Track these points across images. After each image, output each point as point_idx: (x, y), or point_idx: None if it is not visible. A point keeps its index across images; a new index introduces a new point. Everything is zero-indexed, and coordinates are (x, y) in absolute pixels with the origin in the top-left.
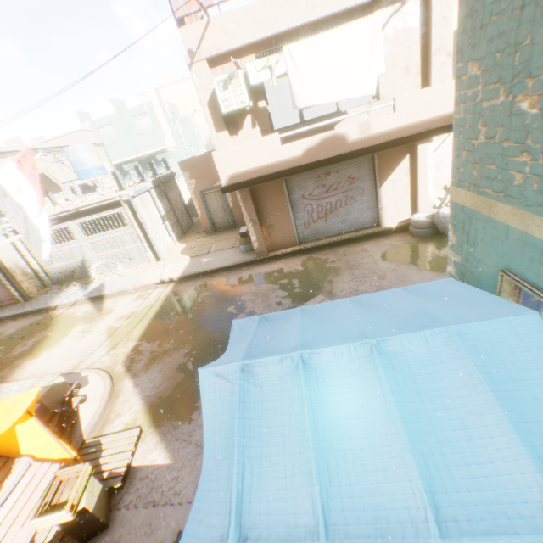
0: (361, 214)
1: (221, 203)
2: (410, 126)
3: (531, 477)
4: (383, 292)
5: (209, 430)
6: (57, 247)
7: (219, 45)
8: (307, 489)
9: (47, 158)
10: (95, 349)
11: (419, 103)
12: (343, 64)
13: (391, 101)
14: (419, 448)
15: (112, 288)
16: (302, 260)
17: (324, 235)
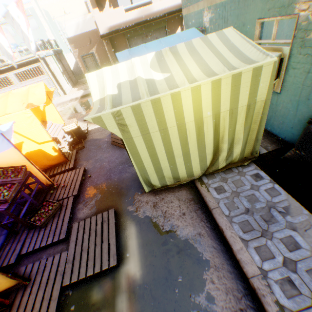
0: None
1: (94, 63)
2: (176, 6)
3: None
4: None
5: None
6: (2, 90)
7: None
8: None
9: None
10: None
11: None
12: None
13: None
14: None
15: None
16: None
17: None
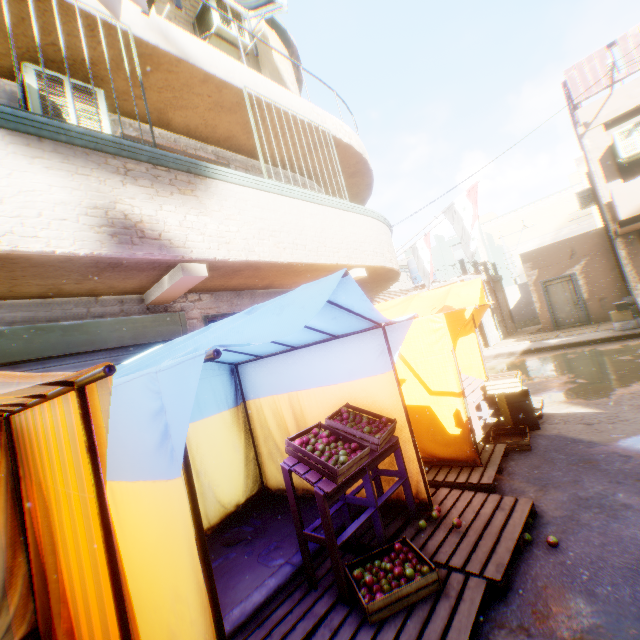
0: None
1: (569, 294)
2: None
3: None
4: None
5: None
6: None
7: (619, 108)
8: None
9: None
10: None
11: None
12: None
13: None
14: None
15: None
16: None
17: None
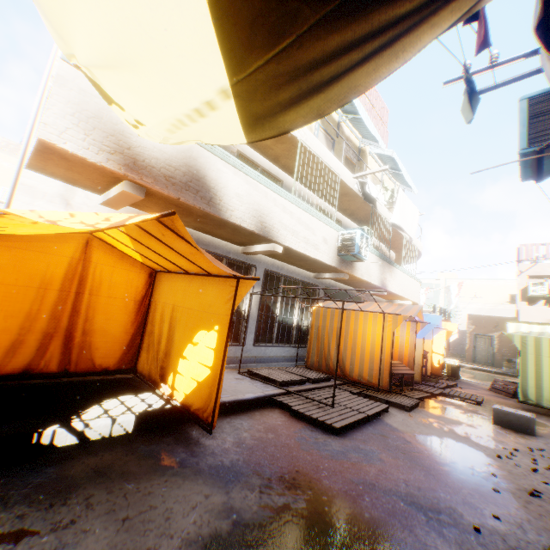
0: None
1: (486, 346)
2: None
3: None
4: None
5: None
6: None
7: (536, 272)
8: None
9: None
10: None
11: None
12: None
13: None
14: None
15: None
16: None
17: None
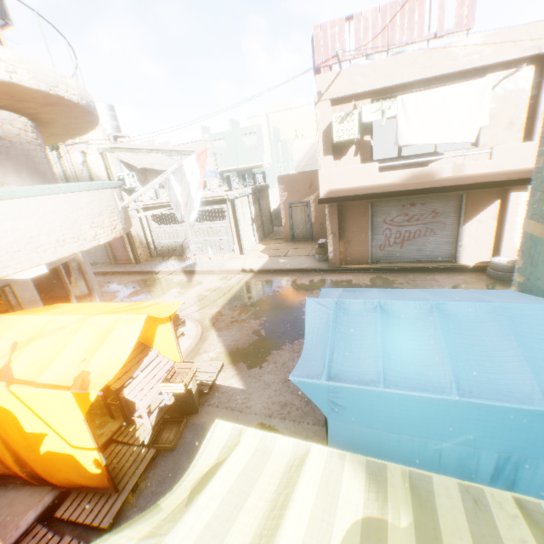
0: (438, 247)
1: (305, 216)
2: (502, 173)
3: (528, 382)
4: (447, 289)
5: (309, 332)
6: (168, 226)
7: (344, 90)
8: (374, 365)
9: (175, 158)
10: (188, 306)
11: (515, 154)
12: (448, 114)
13: (489, 149)
14: (454, 359)
15: (202, 267)
16: (371, 277)
17: (397, 260)
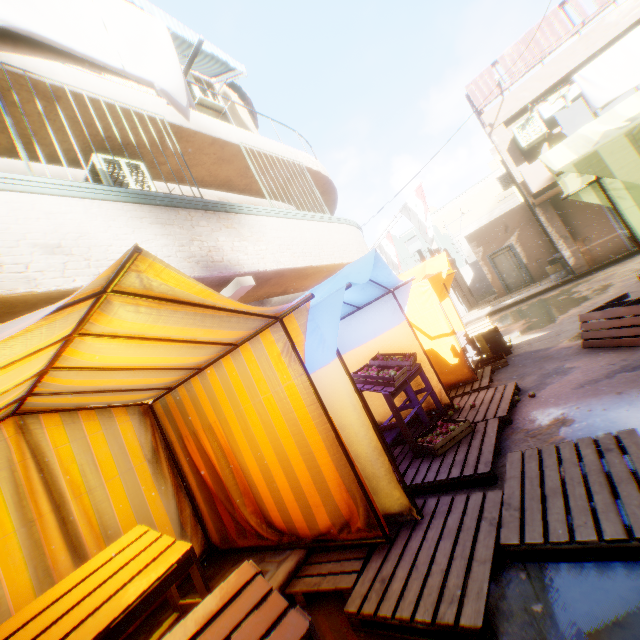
0: None
1: (512, 261)
2: None
3: None
4: None
5: None
6: None
7: (512, 109)
8: None
9: None
10: None
11: None
12: (636, 57)
13: None
14: None
15: None
16: (639, 255)
17: None
